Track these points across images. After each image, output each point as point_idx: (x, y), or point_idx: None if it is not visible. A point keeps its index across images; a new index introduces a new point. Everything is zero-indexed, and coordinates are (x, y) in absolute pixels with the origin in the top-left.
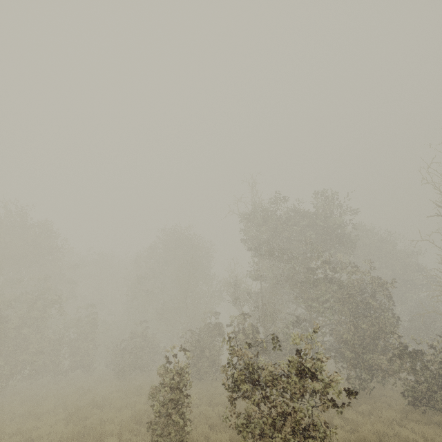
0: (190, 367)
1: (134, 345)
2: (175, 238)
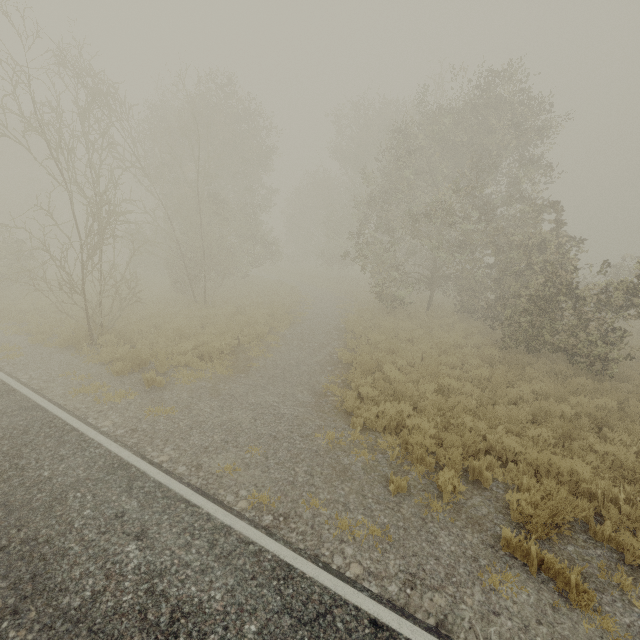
0: None
1: None
2: None
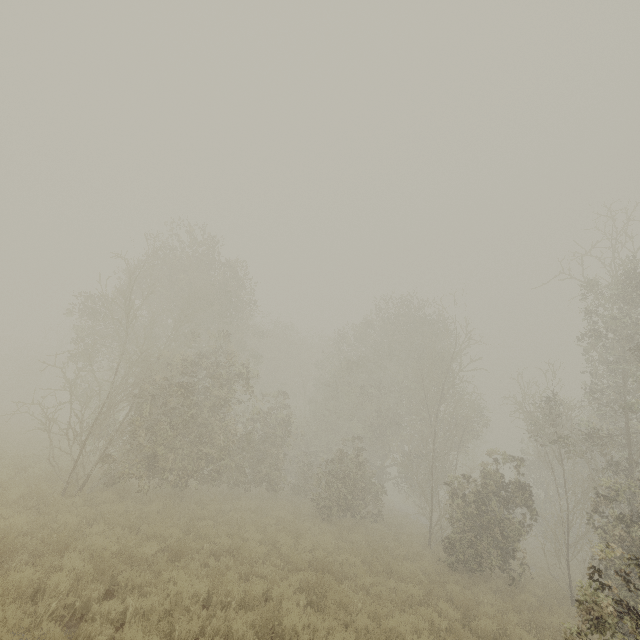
0: (460, 544)
1: (346, 473)
2: (405, 315)
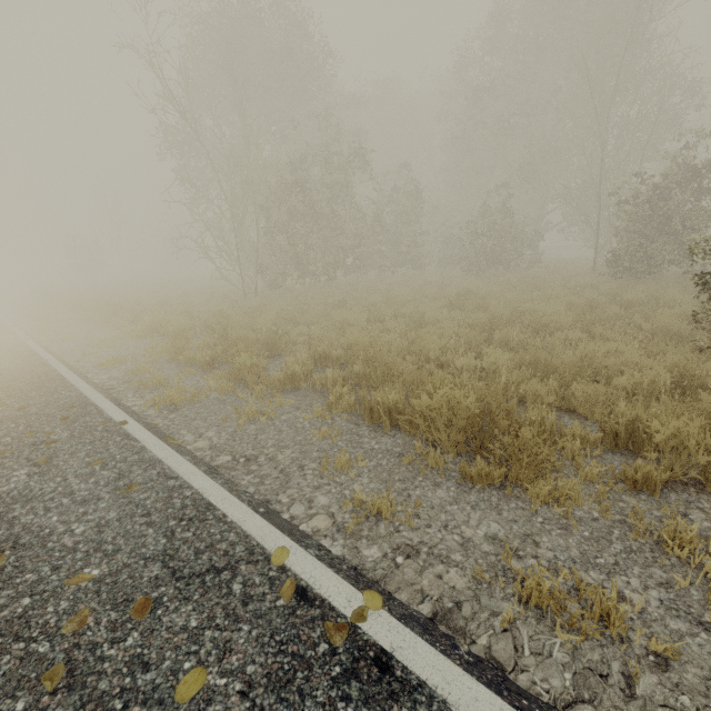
0: (626, 253)
1: (490, 227)
2: None
